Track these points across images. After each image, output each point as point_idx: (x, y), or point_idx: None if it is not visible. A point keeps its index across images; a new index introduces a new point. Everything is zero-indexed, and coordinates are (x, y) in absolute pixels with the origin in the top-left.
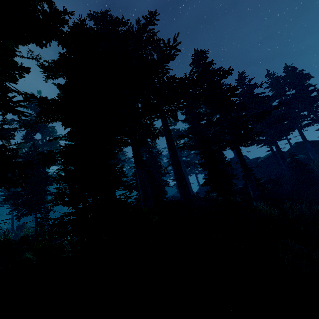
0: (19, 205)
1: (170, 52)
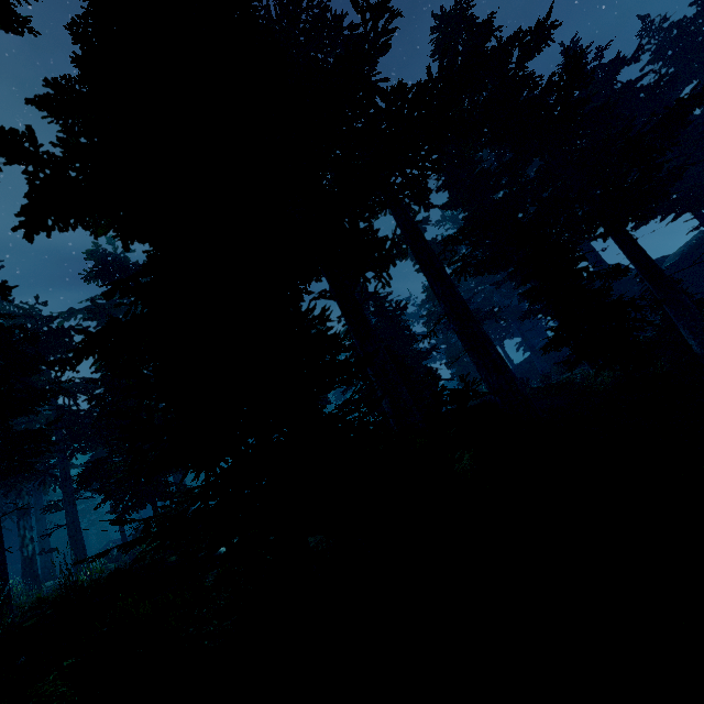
0: (111, 490)
1: (374, 25)
